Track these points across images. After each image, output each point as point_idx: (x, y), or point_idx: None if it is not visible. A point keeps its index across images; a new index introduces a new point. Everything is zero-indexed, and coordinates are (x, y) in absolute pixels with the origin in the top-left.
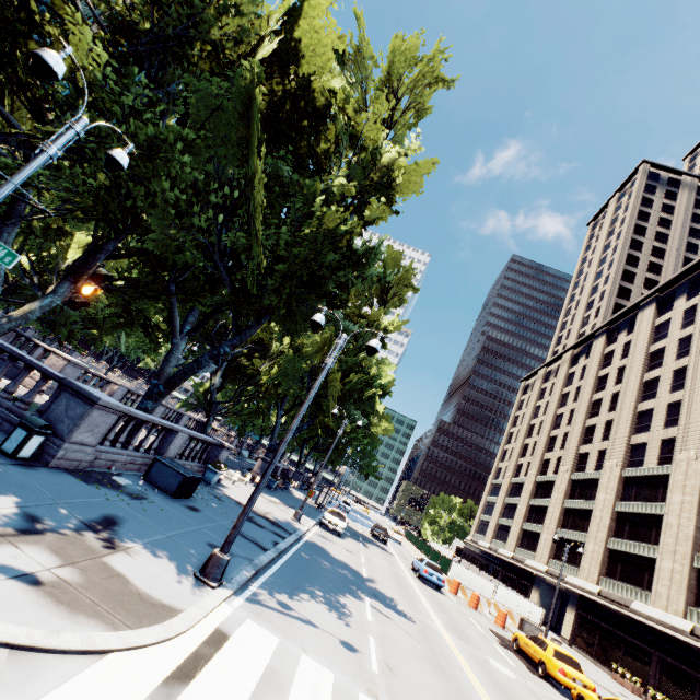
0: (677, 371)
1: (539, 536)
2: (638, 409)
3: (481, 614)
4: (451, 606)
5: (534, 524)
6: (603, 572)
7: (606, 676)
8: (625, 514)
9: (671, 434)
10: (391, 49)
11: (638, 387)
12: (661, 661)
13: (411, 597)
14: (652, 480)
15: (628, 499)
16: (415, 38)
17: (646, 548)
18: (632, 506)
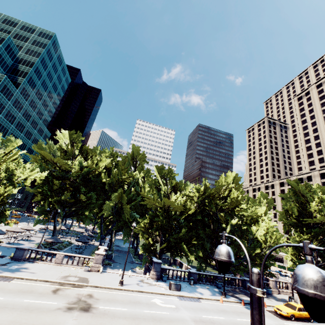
0: None
1: None
2: None
3: None
4: None
5: None
6: None
7: None
8: None
9: None
10: (318, 188)
11: None
12: None
13: None
14: None
15: None
16: None
17: None
18: None
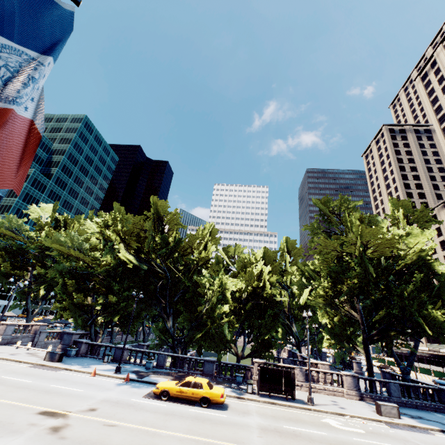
0: None
1: None
2: None
3: None
4: None
5: None
6: None
7: None
8: None
9: None
10: (392, 203)
11: None
12: None
13: None
14: None
15: None
16: (405, 201)
17: None
18: None
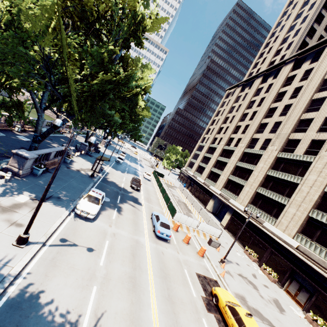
0: None
1: (219, 176)
2: (301, 117)
3: (190, 244)
4: (173, 265)
5: (217, 169)
6: (250, 202)
7: (242, 252)
8: (272, 177)
9: (321, 137)
10: None
11: (307, 103)
12: (272, 252)
13: (140, 309)
14: (296, 162)
15: (276, 169)
16: None
17: (280, 198)
18: (278, 174)
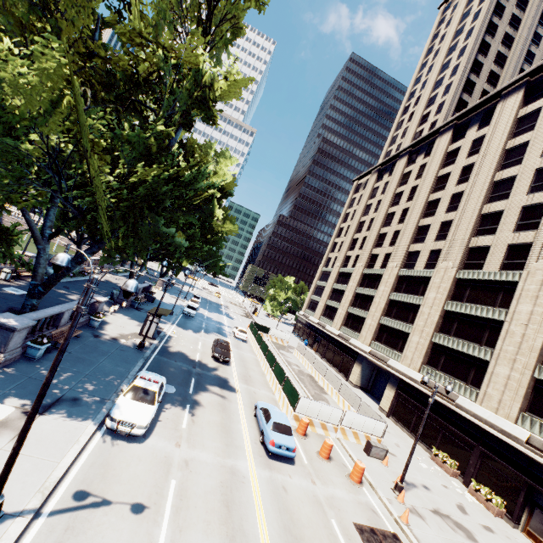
0: (541, 169)
1: (363, 320)
2: (483, 211)
3: (333, 460)
4: (308, 512)
5: (359, 309)
6: (425, 361)
7: (428, 460)
8: (454, 313)
9: (522, 240)
10: None
11: (487, 188)
12: (483, 454)
13: None
14: (491, 284)
15: (459, 299)
16: None
17: (477, 349)
18: (465, 308)
